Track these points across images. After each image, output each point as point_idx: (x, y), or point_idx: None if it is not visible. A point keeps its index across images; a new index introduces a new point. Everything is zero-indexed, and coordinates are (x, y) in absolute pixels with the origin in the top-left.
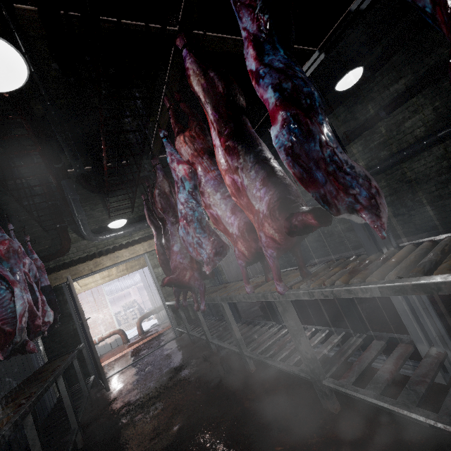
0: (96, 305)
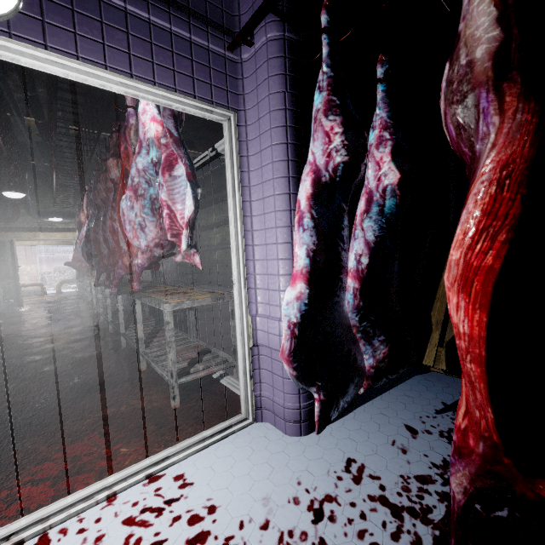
0: (26, 259)
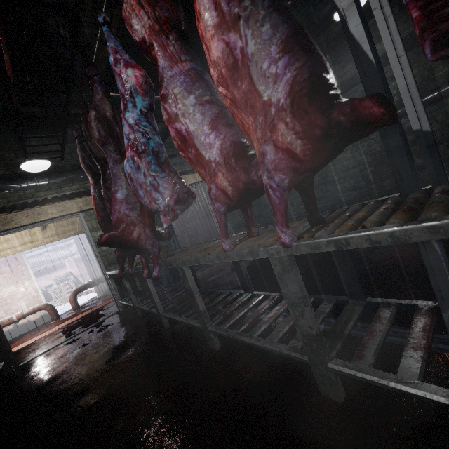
0: (14, 276)
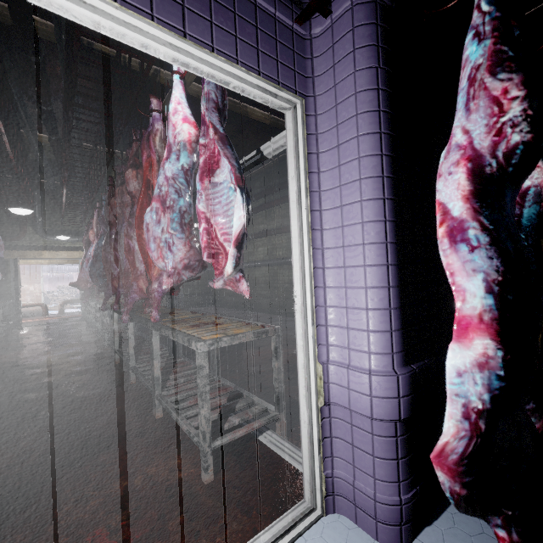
0: (30, 278)
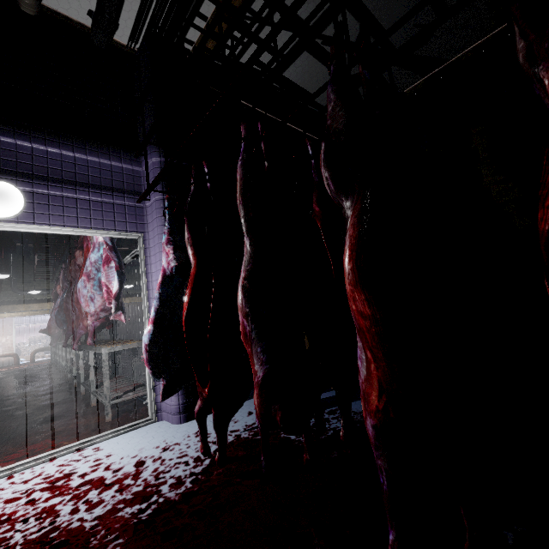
0: (2, 331)
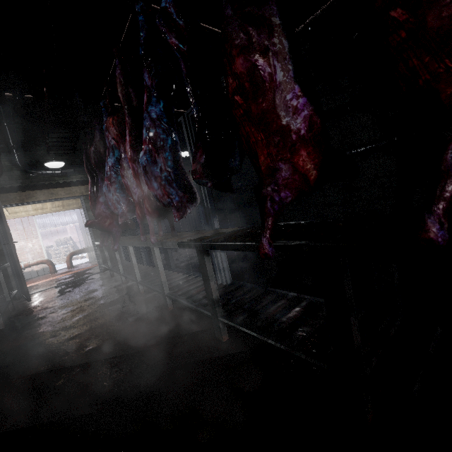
0: (25, 234)
